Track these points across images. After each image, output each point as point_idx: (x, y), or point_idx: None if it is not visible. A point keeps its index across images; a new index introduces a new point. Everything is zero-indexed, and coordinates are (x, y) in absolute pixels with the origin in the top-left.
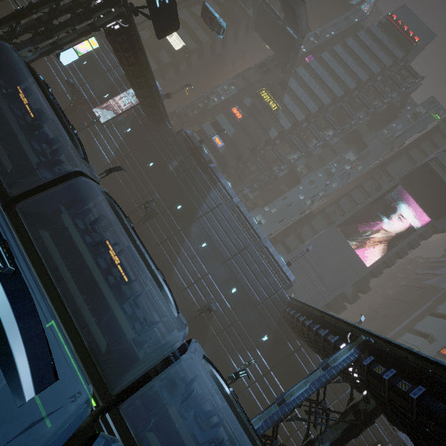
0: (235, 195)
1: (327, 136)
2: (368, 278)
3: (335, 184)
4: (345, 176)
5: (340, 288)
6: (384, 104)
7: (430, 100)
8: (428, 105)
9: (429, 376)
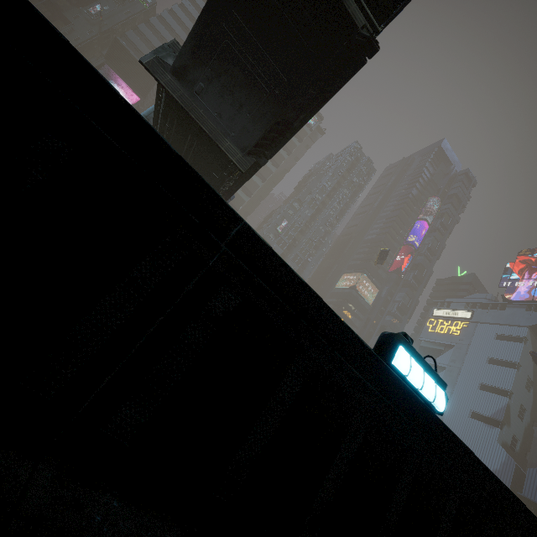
0: None
1: None
2: None
3: None
4: None
5: None
6: None
7: None
8: None
9: None
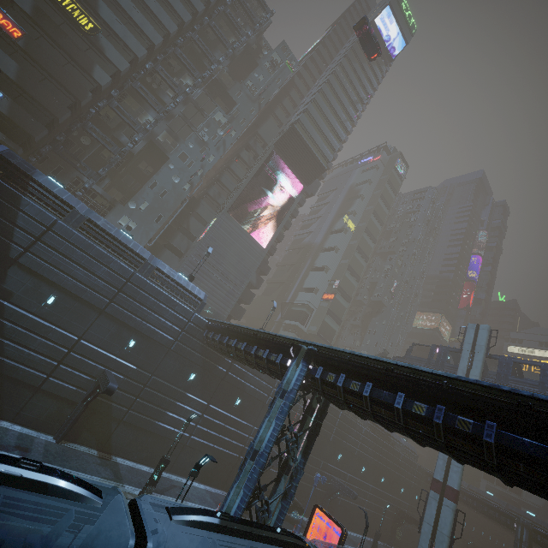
0: (77, 201)
1: (186, 85)
2: (266, 258)
3: (212, 157)
4: (221, 145)
5: (246, 279)
6: (242, 43)
7: (282, 45)
8: (282, 52)
9: (372, 371)
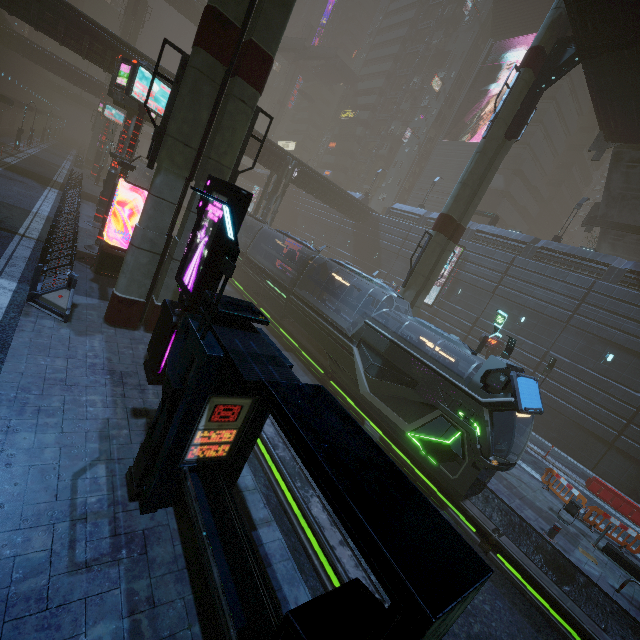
0: None
1: (412, 85)
2: (521, 153)
3: (434, 111)
4: (441, 96)
5: None
6: (445, 6)
7: None
8: None
9: None
